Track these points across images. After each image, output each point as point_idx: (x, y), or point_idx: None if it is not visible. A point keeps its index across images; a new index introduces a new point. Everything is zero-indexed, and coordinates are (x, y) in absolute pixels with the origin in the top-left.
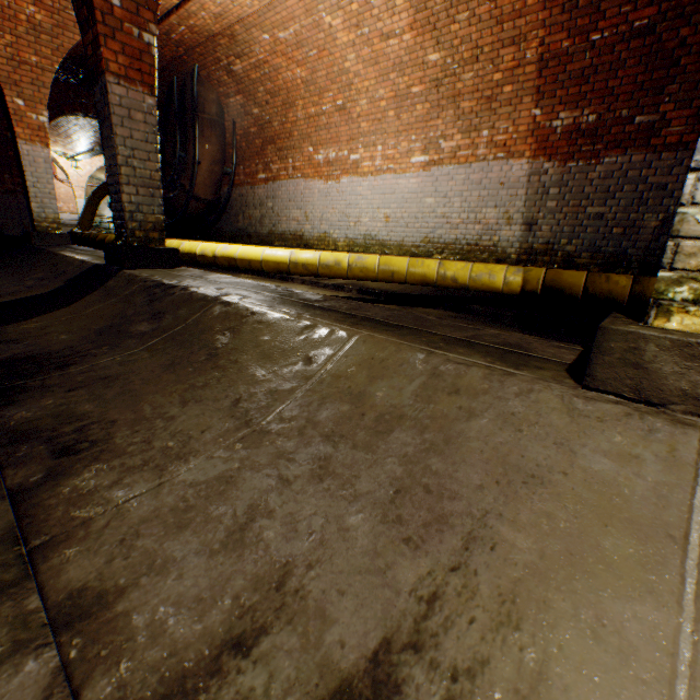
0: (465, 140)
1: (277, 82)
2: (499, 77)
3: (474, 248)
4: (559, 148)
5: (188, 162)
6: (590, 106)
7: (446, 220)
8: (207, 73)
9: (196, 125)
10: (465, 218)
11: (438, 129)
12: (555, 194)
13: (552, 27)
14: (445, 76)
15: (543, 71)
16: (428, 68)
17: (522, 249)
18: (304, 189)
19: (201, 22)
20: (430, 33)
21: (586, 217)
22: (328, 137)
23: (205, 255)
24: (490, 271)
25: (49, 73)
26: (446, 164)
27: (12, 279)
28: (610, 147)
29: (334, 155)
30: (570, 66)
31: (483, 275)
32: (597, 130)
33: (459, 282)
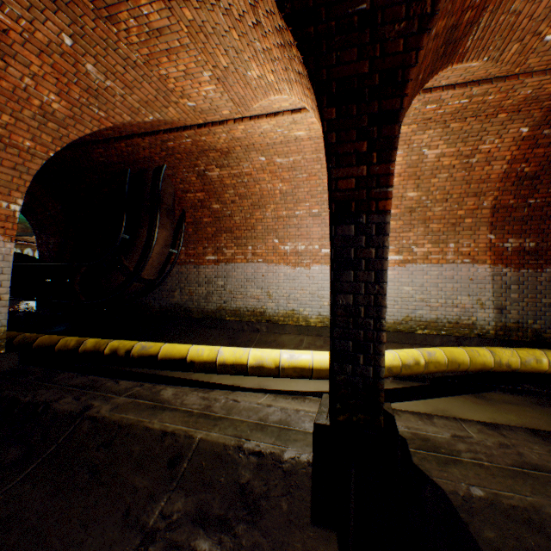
0: (434, 248)
1: (252, 189)
2: (461, 212)
3: (455, 325)
4: (512, 259)
5: (137, 244)
6: (529, 237)
7: (425, 303)
8: (172, 172)
9: (158, 213)
10: (442, 302)
11: (409, 238)
12: (515, 288)
13: (504, 191)
14: (418, 206)
15: (494, 213)
16: (405, 199)
17: (497, 326)
18: (266, 272)
19: (213, 139)
20: (413, 180)
21: (543, 305)
22: (297, 233)
23: (261, 366)
24: (534, 356)
25: (39, 159)
26: (420, 263)
27: (113, 531)
28: (548, 262)
29: (303, 247)
30: (513, 213)
31: (531, 359)
32: (537, 251)
33: (512, 367)
